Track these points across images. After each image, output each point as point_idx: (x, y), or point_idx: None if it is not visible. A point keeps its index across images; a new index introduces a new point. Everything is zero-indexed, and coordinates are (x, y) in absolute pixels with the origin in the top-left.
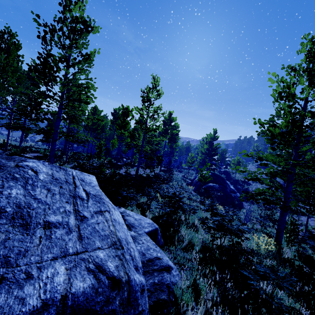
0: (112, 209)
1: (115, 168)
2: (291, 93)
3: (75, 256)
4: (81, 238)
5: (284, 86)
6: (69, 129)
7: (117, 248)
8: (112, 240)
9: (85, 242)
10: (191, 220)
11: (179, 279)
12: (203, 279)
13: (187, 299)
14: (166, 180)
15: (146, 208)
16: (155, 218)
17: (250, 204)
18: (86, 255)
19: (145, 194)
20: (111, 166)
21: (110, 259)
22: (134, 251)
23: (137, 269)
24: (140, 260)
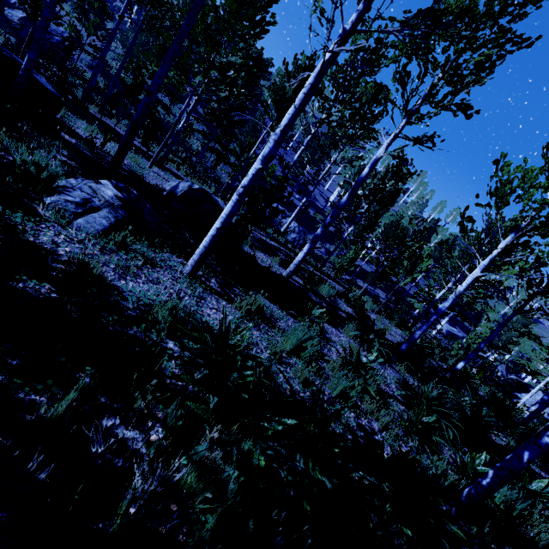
0: None
1: None
2: None
3: None
4: None
5: None
6: None
7: None
8: None
9: None
10: None
11: None
12: None
13: None
14: None
15: None
16: None
17: None
18: None
19: None
20: None
21: None
22: None
23: None
24: None
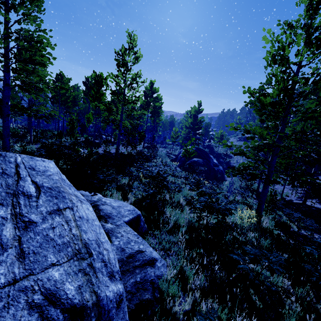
0: (77, 203)
1: (93, 147)
2: (285, 56)
3: (10, 286)
4: (23, 256)
5: (279, 47)
6: (29, 101)
7: (81, 259)
8: (75, 248)
9: (30, 261)
10: (176, 199)
11: (164, 273)
12: (190, 263)
13: (173, 291)
14: (150, 157)
15: (128, 191)
16: (138, 202)
17: (232, 176)
18: (31, 280)
19: (127, 174)
20: (88, 145)
21: (69, 278)
22: (109, 252)
23: (112, 277)
24: (118, 258)
